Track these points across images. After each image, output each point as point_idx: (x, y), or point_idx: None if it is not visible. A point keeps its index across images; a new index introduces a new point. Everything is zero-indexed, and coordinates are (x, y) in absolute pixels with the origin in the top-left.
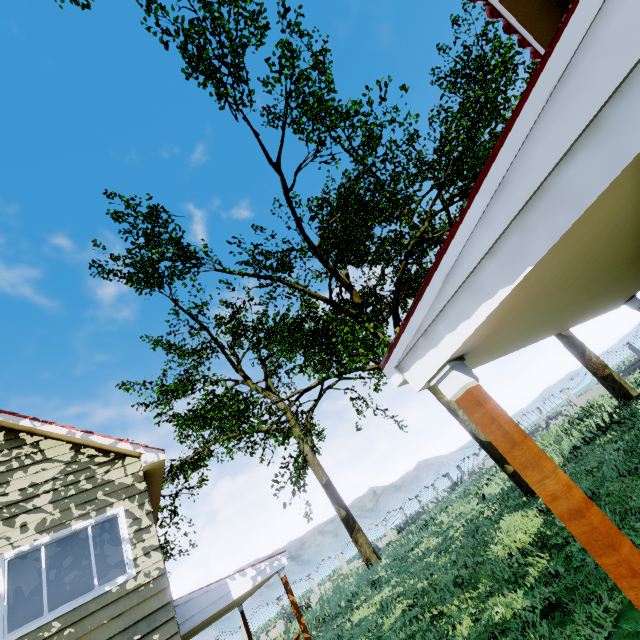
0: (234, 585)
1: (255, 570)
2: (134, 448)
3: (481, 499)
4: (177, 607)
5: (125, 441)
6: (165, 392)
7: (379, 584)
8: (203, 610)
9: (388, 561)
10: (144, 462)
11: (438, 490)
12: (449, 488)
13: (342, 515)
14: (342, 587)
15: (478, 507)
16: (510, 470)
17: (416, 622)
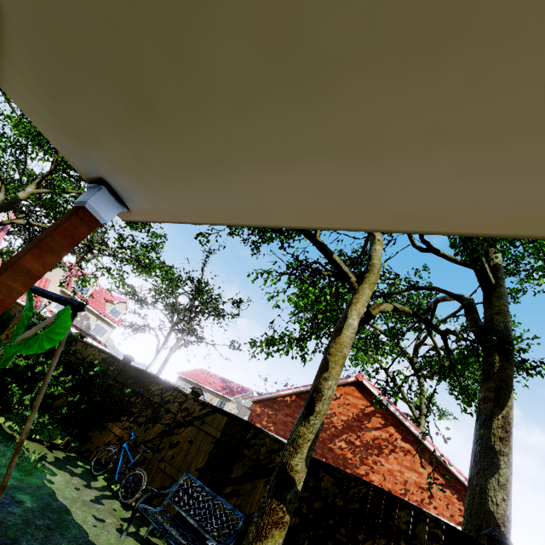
0: None
1: None
2: None
3: None
4: None
5: None
6: None
7: None
8: None
9: None
10: None
11: None
12: None
13: None
14: None
15: None
16: None
17: None
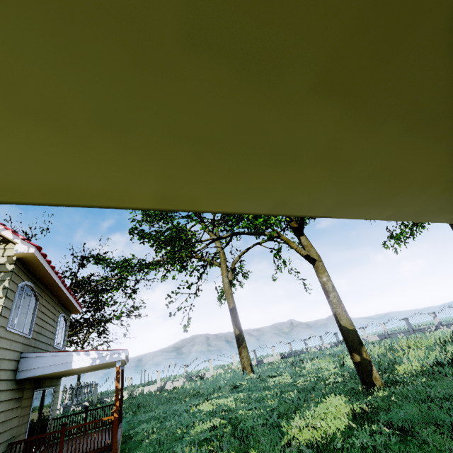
0: (77, 359)
1: (97, 354)
2: (13, 238)
3: (340, 365)
4: (30, 358)
5: (9, 231)
6: (147, 215)
7: (236, 390)
8: (47, 367)
9: (255, 376)
10: (15, 250)
11: (324, 341)
12: (333, 343)
13: (236, 333)
14: (219, 378)
15: (333, 370)
16: (356, 359)
17: (200, 446)
